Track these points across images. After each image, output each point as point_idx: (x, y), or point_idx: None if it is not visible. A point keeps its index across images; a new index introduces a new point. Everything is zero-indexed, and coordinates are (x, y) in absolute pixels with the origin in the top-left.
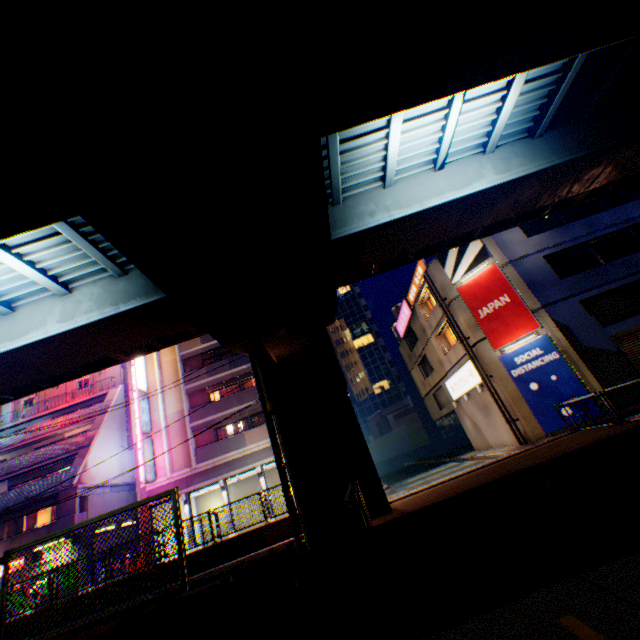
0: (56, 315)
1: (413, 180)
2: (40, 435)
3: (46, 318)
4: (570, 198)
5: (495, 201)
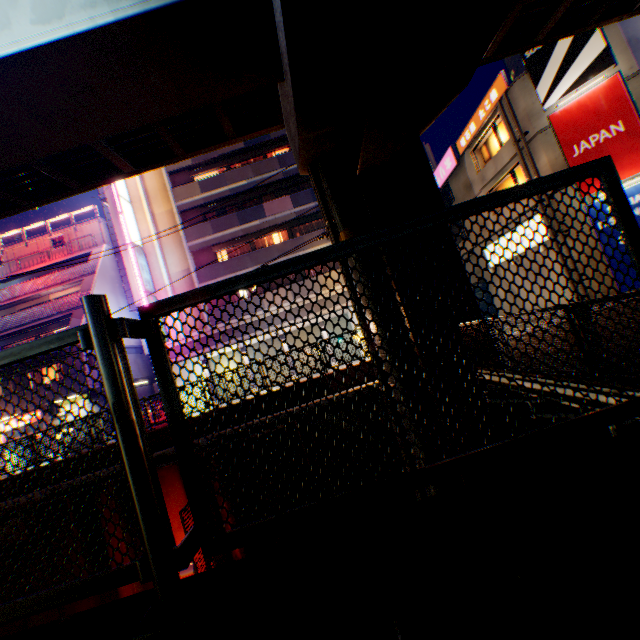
0: (24, 11)
1: None
2: (21, 296)
3: (6, 16)
4: None
5: None
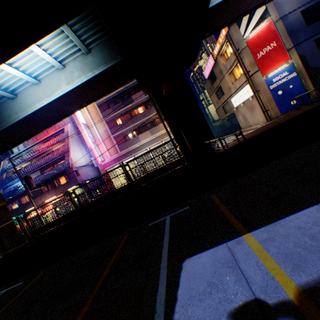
0: (63, 81)
1: None
2: (42, 151)
3: (59, 84)
4: None
5: None
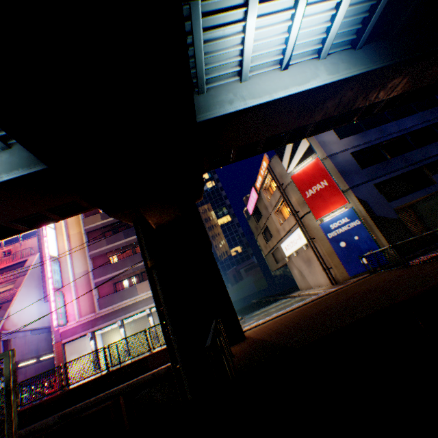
0: None
1: (264, 77)
2: None
3: None
4: (371, 109)
5: (326, 99)
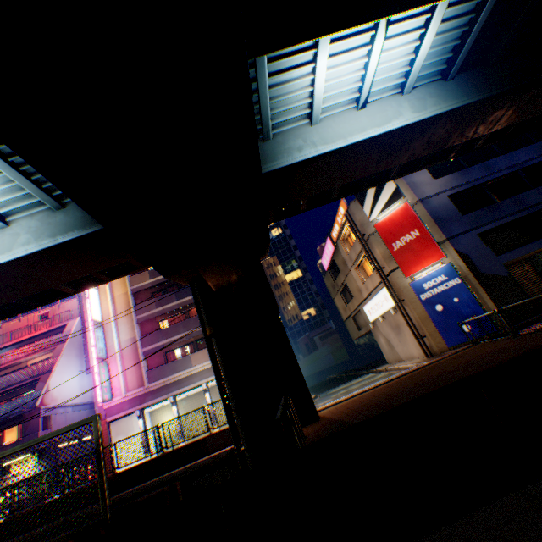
0: None
1: (338, 118)
2: (5, 364)
3: None
4: (472, 143)
5: (411, 139)
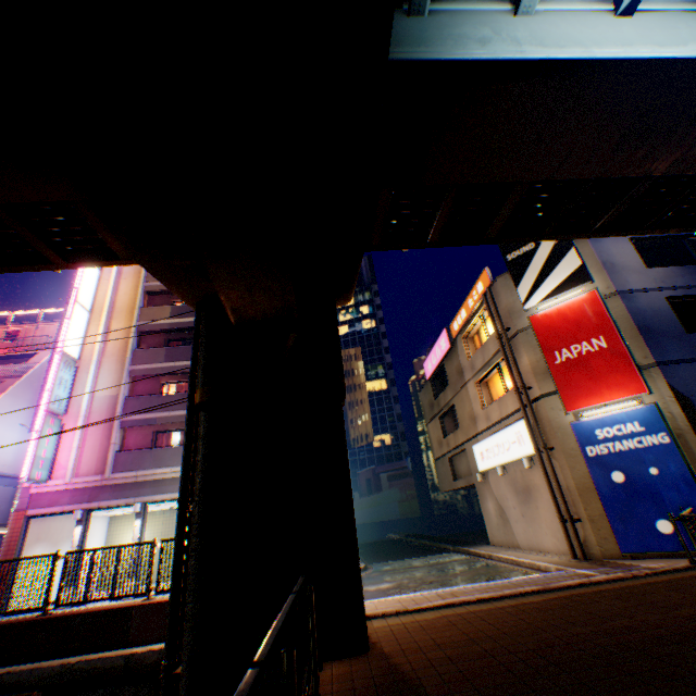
0: None
1: (572, 17)
2: None
3: None
4: None
5: None
